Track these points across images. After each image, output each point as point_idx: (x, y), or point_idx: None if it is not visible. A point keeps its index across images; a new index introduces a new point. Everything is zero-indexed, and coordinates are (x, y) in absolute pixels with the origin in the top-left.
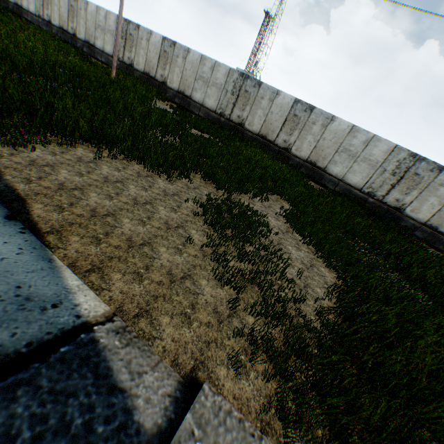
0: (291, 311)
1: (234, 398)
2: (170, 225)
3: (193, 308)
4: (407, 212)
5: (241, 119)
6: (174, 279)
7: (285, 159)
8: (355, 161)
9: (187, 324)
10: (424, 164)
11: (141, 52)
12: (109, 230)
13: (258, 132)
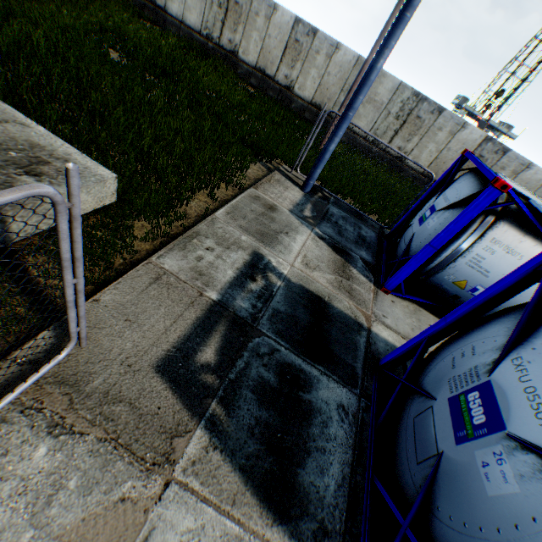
0: None
1: None
2: None
3: None
4: (241, 56)
5: None
6: None
7: (127, 0)
8: None
9: None
10: None
11: None
12: None
13: None
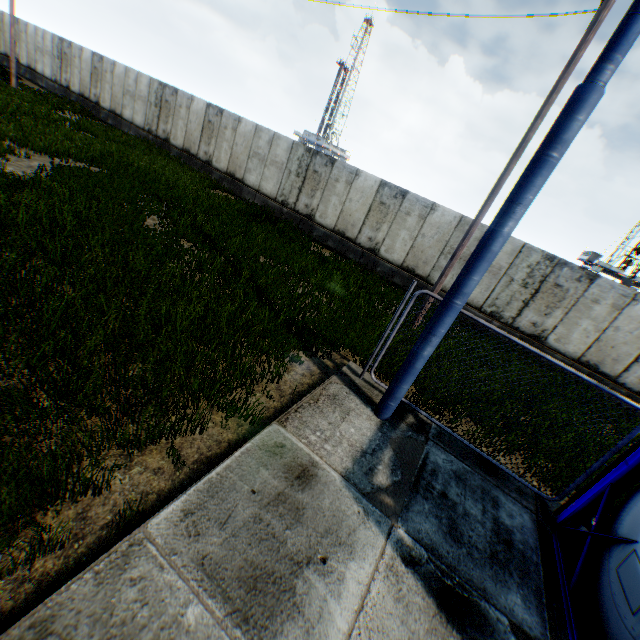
0: None
1: None
2: None
3: None
4: (318, 219)
5: (166, 134)
6: None
7: (208, 174)
8: (266, 166)
9: None
10: (320, 158)
11: (76, 72)
12: None
13: (182, 147)
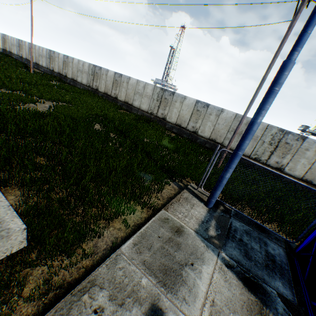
0: None
1: None
2: None
3: None
4: (168, 119)
5: (96, 87)
6: None
7: (116, 103)
8: (142, 97)
9: None
10: (167, 92)
11: (56, 63)
12: None
13: (104, 92)
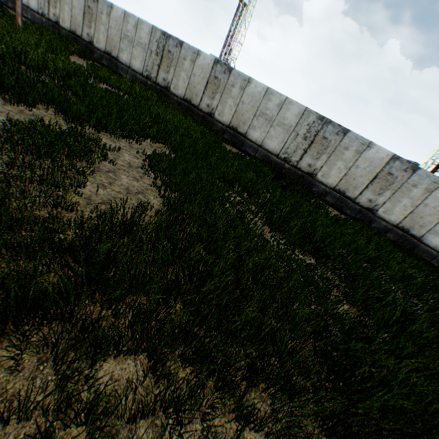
0: (43, 214)
1: None
2: None
3: None
4: (319, 177)
5: (166, 83)
6: None
7: (209, 124)
8: (272, 125)
9: None
10: (332, 127)
11: (66, 8)
12: None
13: (183, 97)
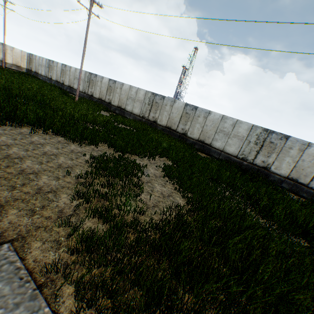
0: (129, 218)
1: (33, 261)
2: (62, 166)
3: (43, 208)
4: (272, 170)
5: (154, 118)
6: (41, 192)
7: (184, 140)
8: (229, 137)
9: (30, 215)
10: (275, 135)
11: (97, 88)
12: (12, 165)
13: (165, 125)
